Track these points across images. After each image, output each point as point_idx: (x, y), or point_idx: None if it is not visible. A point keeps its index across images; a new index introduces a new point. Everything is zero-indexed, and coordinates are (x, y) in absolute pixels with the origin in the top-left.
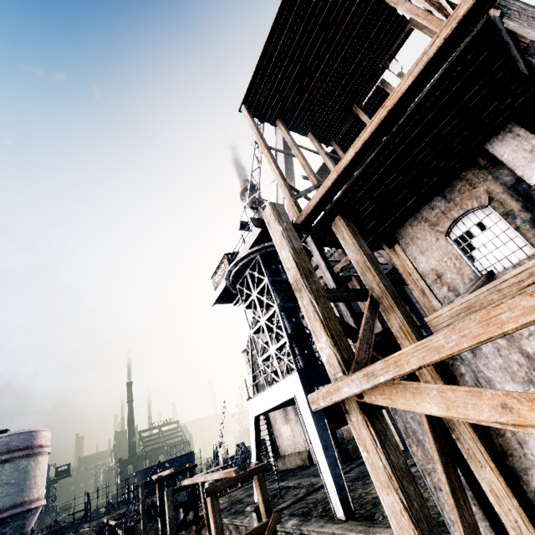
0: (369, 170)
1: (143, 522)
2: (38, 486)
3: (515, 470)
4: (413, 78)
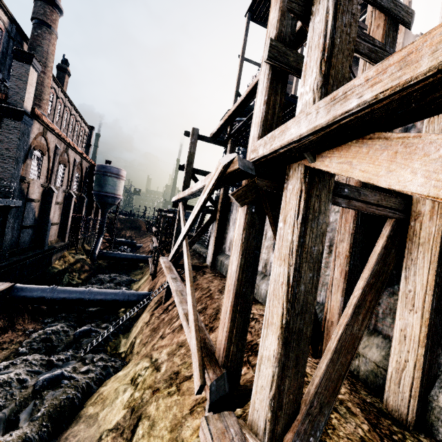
0: (247, 124)
1: (156, 223)
2: (120, 190)
3: (223, 243)
4: (233, 110)
